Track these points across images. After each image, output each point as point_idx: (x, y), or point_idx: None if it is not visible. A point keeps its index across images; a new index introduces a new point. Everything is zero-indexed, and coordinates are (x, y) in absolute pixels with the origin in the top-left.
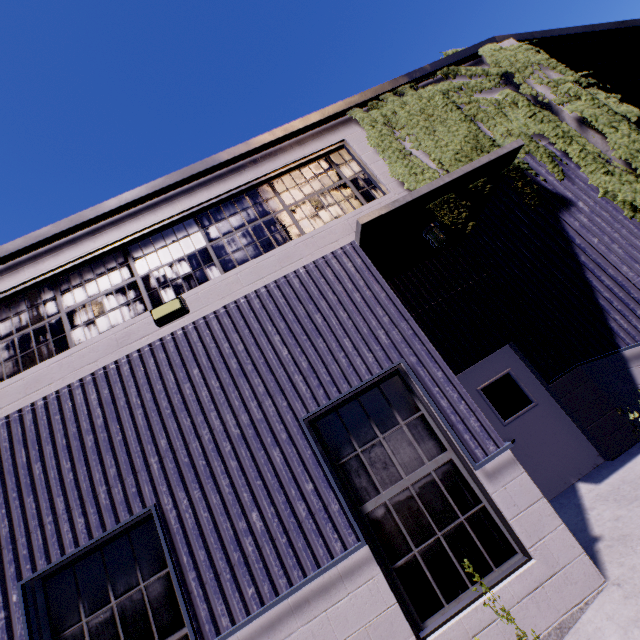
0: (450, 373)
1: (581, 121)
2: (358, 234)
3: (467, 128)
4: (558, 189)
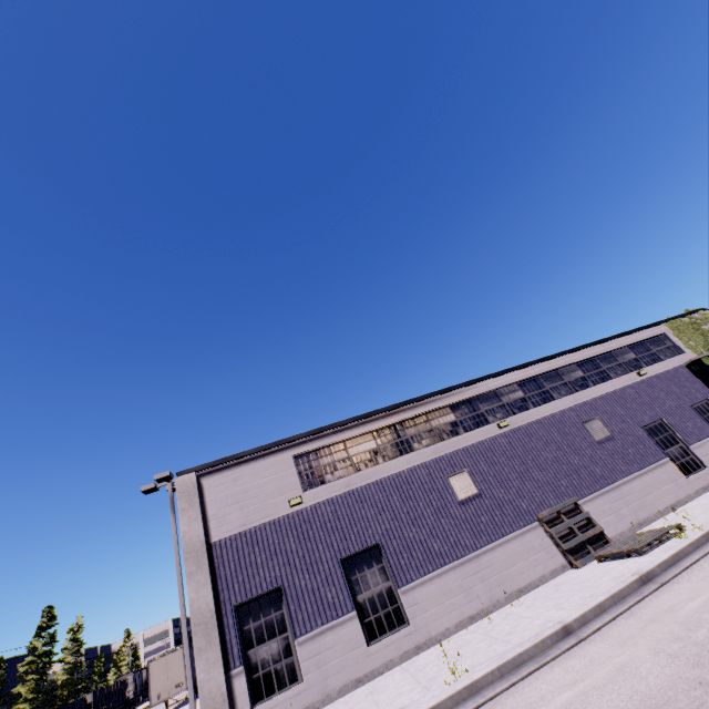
0: None
1: None
2: (687, 363)
3: (703, 338)
4: None
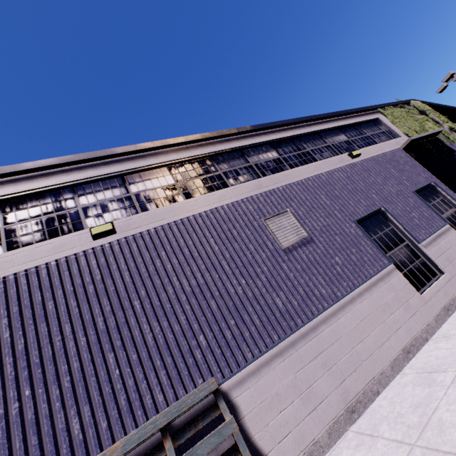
0: (447, 187)
1: (450, 129)
2: (405, 144)
3: (418, 123)
4: (450, 147)
